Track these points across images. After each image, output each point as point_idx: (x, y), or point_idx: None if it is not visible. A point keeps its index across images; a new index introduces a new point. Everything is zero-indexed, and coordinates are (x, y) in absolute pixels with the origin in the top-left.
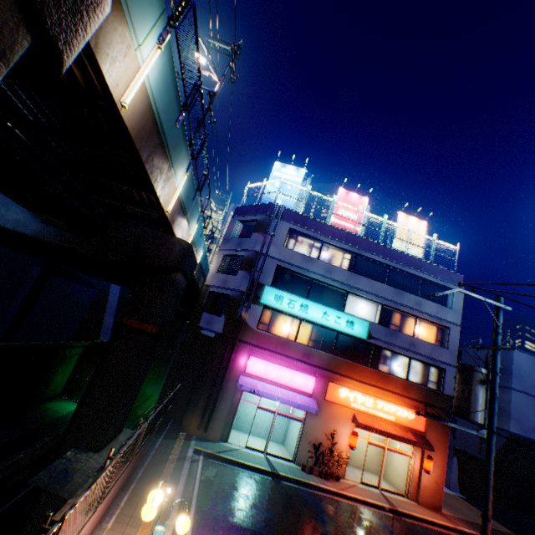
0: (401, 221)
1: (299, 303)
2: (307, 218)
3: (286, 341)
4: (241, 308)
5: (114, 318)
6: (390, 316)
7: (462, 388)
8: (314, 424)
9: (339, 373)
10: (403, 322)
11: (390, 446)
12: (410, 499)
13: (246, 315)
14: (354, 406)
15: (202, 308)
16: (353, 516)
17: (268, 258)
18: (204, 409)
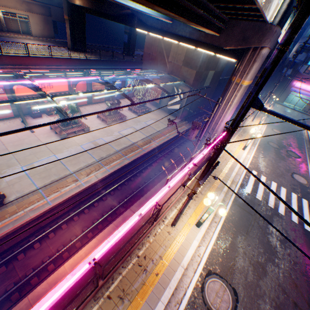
0: None
1: None
2: None
3: None
4: (298, 67)
5: None
6: None
7: None
8: None
9: None
10: None
11: None
12: None
13: (299, 69)
14: None
15: (284, 67)
16: None
17: None
18: (278, 95)
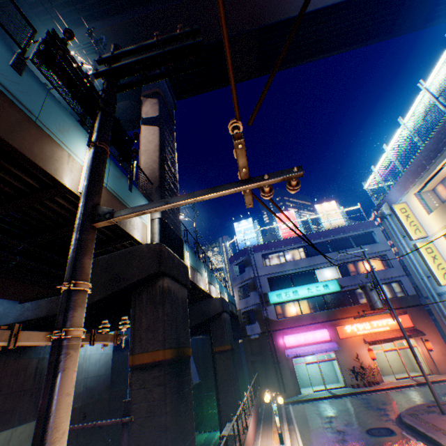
0: (319, 209)
1: (291, 291)
2: (267, 243)
3: (297, 317)
4: (262, 313)
5: (194, 364)
6: (347, 268)
7: (365, 296)
8: (343, 356)
9: (338, 318)
10: (356, 266)
11: (399, 346)
12: (435, 374)
13: (267, 315)
14: (359, 333)
15: (244, 324)
16: (388, 395)
17: (260, 277)
18: (277, 379)
